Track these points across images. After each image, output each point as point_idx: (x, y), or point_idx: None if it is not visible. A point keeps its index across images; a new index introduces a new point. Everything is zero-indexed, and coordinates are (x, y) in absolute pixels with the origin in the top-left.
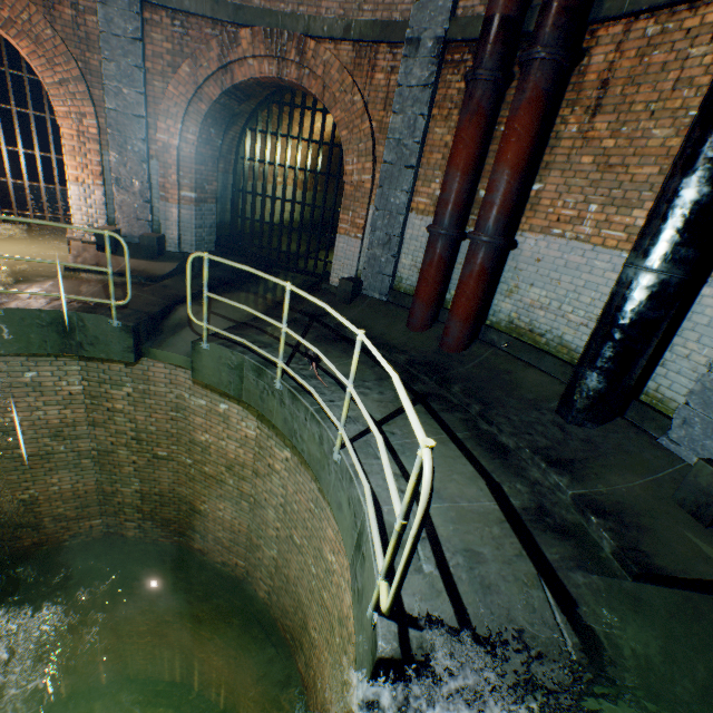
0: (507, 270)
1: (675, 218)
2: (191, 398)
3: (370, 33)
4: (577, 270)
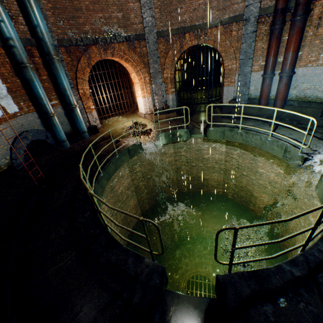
0: (292, 81)
1: None
2: (202, 146)
3: (229, 21)
4: (319, 75)
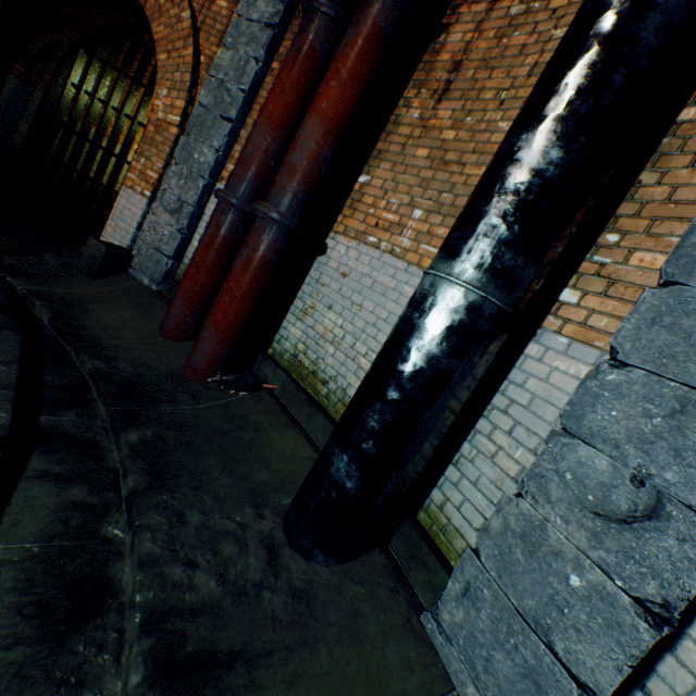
0: (309, 281)
1: (505, 196)
2: None
3: None
4: (384, 295)
